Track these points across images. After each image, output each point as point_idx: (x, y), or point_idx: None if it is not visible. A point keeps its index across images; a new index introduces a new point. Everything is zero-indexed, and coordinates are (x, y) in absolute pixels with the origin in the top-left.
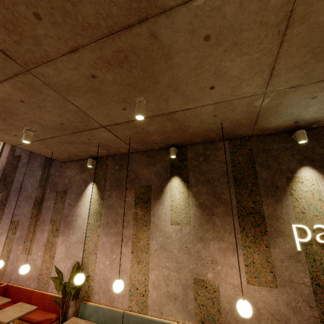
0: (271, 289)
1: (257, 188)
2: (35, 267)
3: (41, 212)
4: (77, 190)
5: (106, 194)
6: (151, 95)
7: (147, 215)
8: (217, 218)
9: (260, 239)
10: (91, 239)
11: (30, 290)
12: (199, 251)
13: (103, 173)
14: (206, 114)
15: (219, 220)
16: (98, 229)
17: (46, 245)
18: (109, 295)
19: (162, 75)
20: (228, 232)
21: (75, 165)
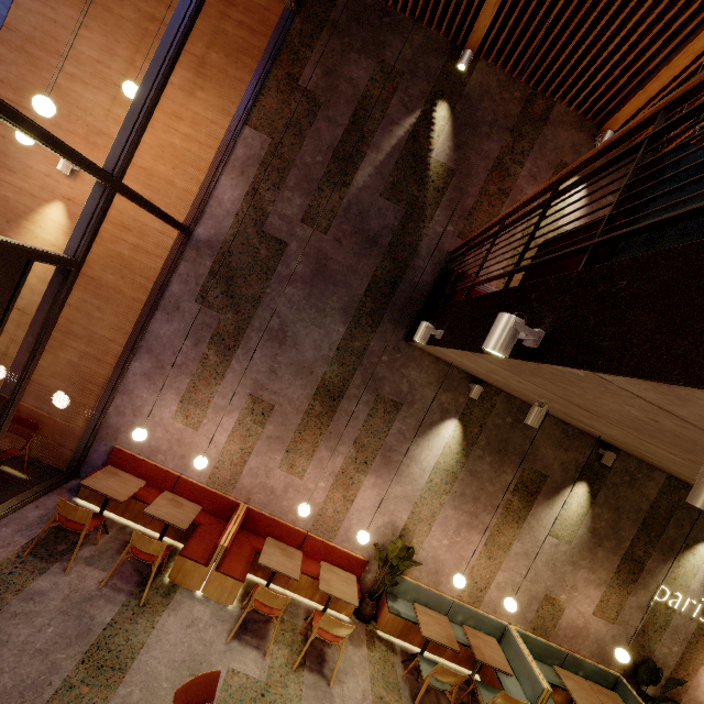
0: (608, 623)
1: (656, 541)
2: (311, 500)
3: (334, 415)
4: (422, 416)
5: (475, 452)
6: None
7: (525, 511)
8: (601, 551)
9: (627, 585)
10: (428, 504)
11: (303, 532)
12: (565, 573)
13: (482, 415)
14: None
15: (602, 554)
16: (445, 496)
17: (339, 478)
18: (435, 577)
19: None
20: (603, 568)
21: (430, 366)
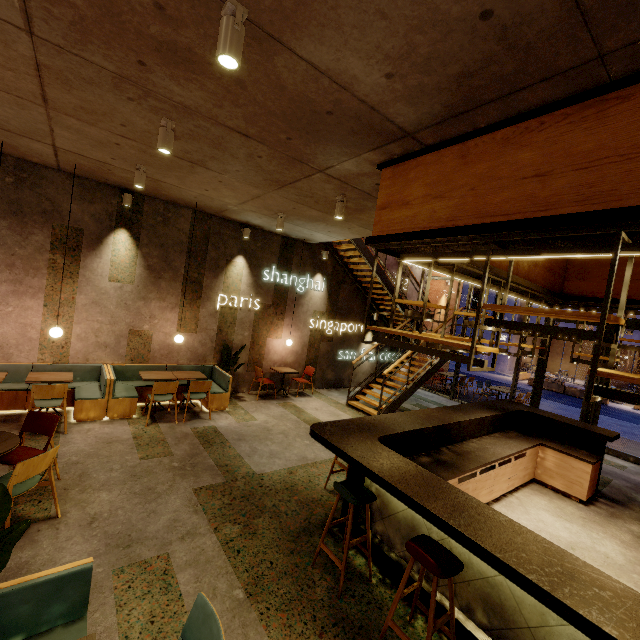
0: (193, 334)
1: (204, 263)
2: None
3: None
4: None
5: None
6: (155, 170)
7: (74, 266)
8: (164, 282)
9: (195, 302)
10: None
11: None
12: (140, 308)
13: None
14: (190, 194)
15: (165, 284)
16: None
17: None
18: (1, 352)
19: (179, 172)
20: (171, 295)
21: None
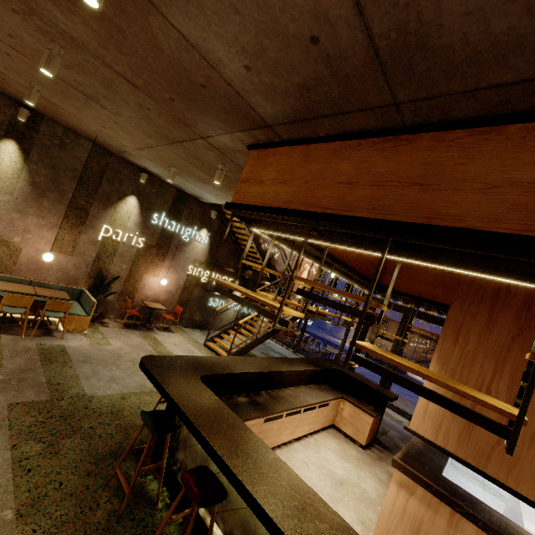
0: (68, 256)
1: (95, 194)
2: None
3: None
4: None
5: None
6: (52, 93)
7: None
8: (47, 201)
9: (77, 227)
10: None
11: None
12: (14, 220)
13: None
14: (89, 127)
15: (48, 203)
16: None
17: None
18: None
19: (75, 102)
20: (52, 214)
21: None
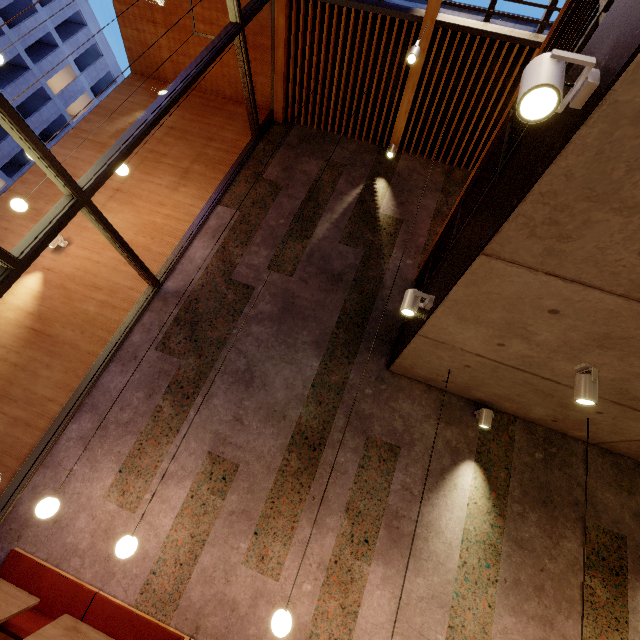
0: None
1: None
2: (292, 620)
3: (315, 470)
4: (428, 461)
5: (512, 507)
6: None
7: (619, 605)
8: None
9: None
10: (471, 607)
11: None
12: None
13: (503, 452)
14: None
15: None
16: (492, 589)
17: (332, 572)
18: None
19: None
20: None
21: (423, 395)
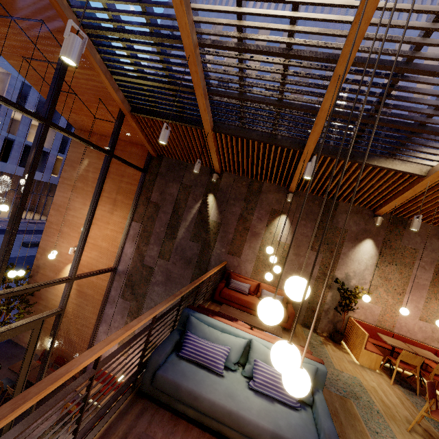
0: None
1: None
2: None
3: None
4: None
5: None
6: None
7: None
8: None
9: None
10: None
11: None
12: None
13: None
14: None
15: None
16: None
17: None
18: None
19: None
20: None
21: None
